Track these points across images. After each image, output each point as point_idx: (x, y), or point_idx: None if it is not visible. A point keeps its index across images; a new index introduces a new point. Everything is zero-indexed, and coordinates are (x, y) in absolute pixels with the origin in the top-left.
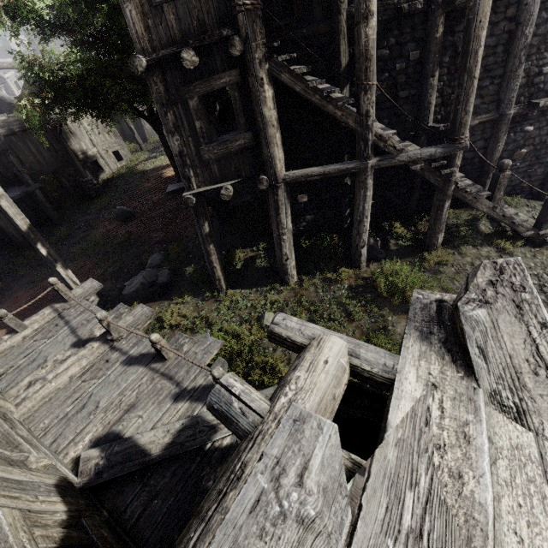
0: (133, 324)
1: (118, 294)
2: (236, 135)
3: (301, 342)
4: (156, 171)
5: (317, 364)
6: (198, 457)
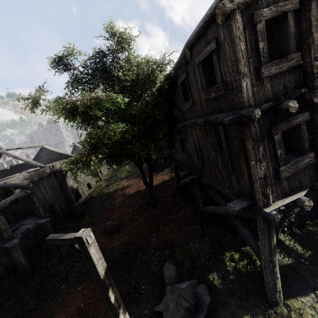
0: None
1: None
2: (303, 156)
3: None
4: (118, 192)
5: None
6: None
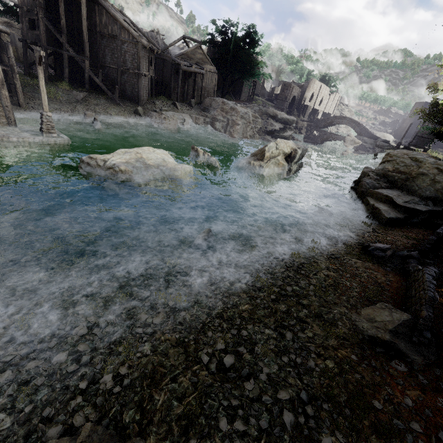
0: None
1: None
2: (36, 31)
3: None
4: None
5: None
6: None
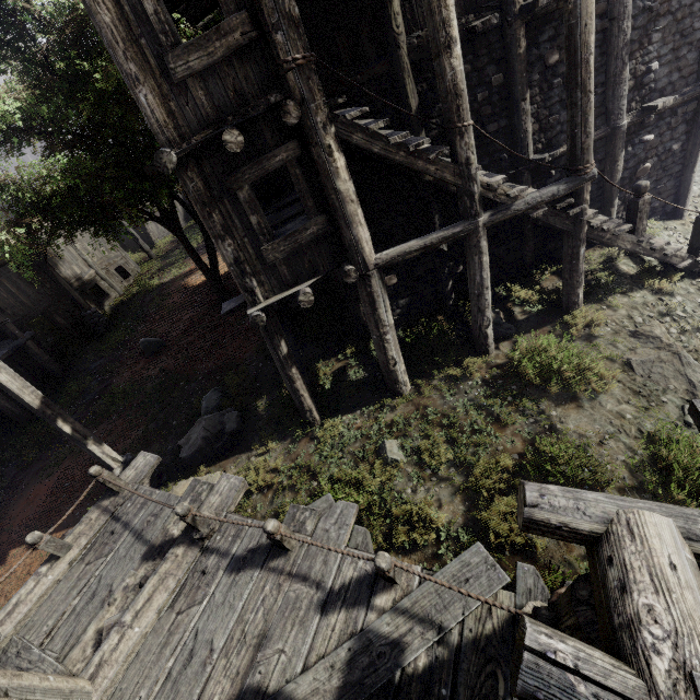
0: (222, 507)
1: (173, 458)
2: (305, 223)
3: (591, 530)
4: (177, 282)
5: (663, 575)
6: (389, 699)
